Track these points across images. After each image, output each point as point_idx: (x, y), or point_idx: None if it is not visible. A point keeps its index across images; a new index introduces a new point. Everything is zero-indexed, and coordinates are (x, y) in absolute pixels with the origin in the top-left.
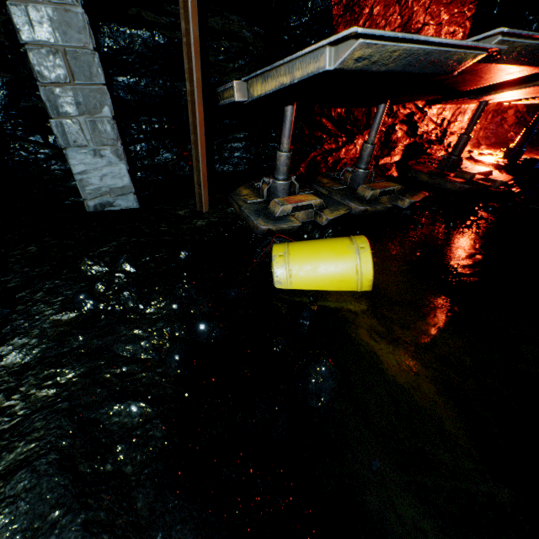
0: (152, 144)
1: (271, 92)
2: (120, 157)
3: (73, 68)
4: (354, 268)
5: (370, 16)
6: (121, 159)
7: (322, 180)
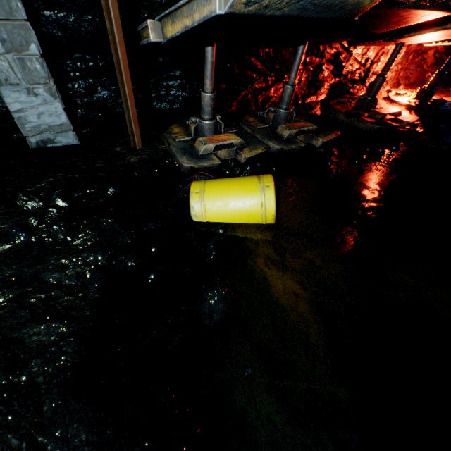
0: (89, 82)
1: (179, 34)
2: (54, 96)
3: None
4: (259, 204)
5: None
6: (56, 98)
7: (249, 119)
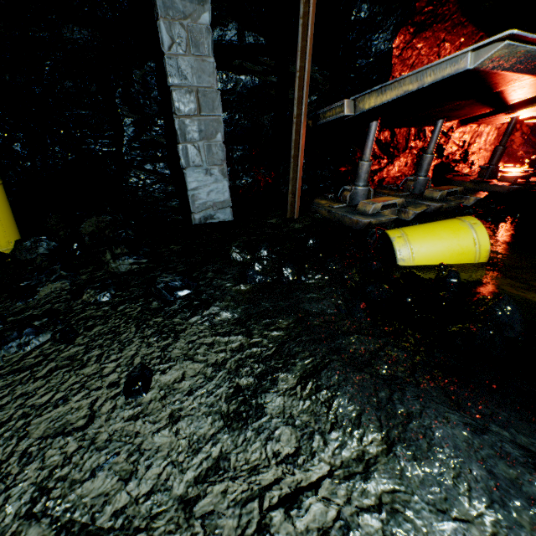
0: (235, 169)
1: (390, 100)
2: (224, 175)
3: (201, 103)
4: (471, 240)
5: (418, 56)
6: (225, 177)
7: (383, 191)
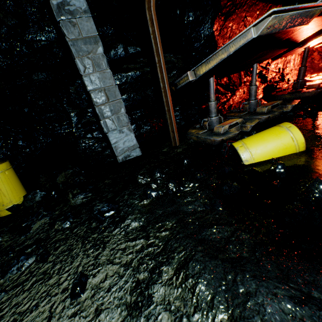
0: (138, 124)
1: (213, 66)
2: (130, 131)
3: (108, 95)
4: (290, 138)
5: (231, 30)
6: (131, 131)
7: (230, 114)
